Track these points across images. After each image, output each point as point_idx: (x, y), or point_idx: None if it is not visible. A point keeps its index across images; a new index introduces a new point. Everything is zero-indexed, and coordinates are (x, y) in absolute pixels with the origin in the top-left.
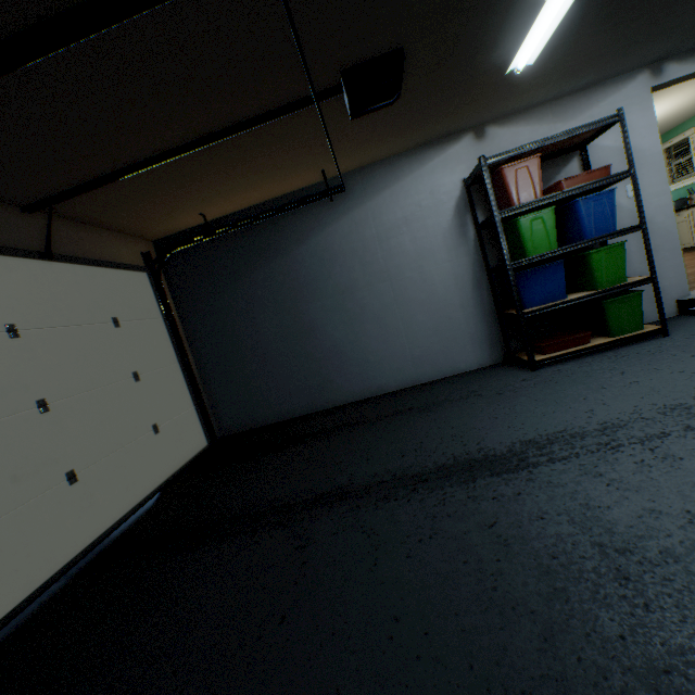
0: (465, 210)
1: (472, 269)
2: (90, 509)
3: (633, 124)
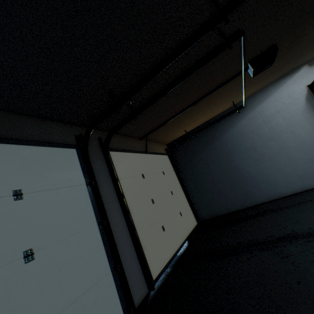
0: (312, 98)
1: None
2: (169, 242)
3: None
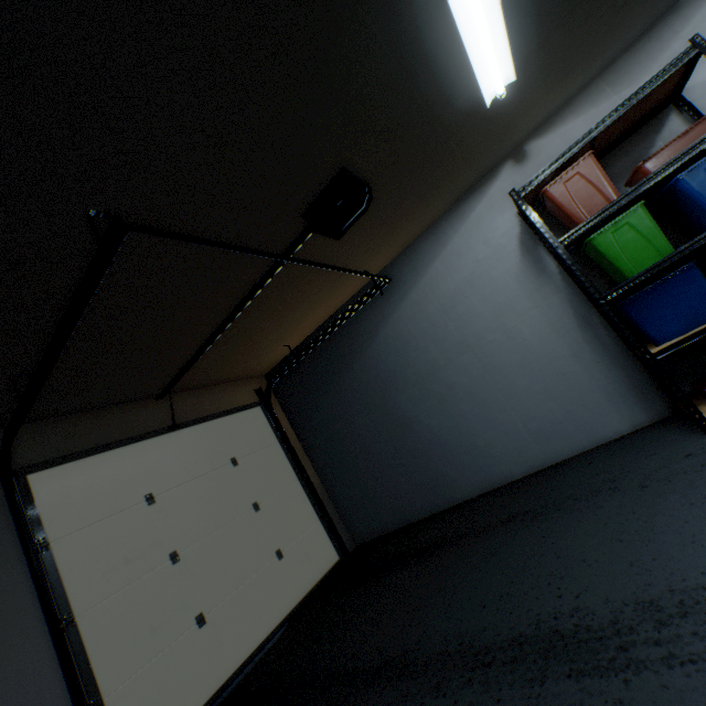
0: (533, 243)
1: (571, 307)
2: (219, 650)
3: None
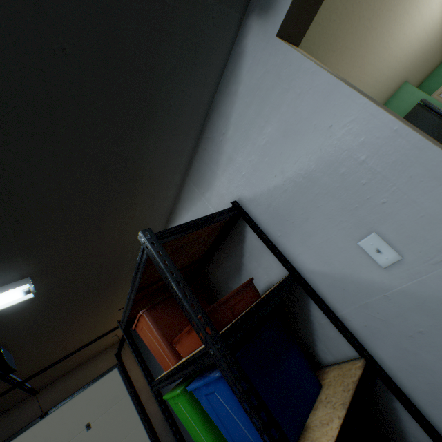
0: None
1: None
2: None
3: (291, 120)
